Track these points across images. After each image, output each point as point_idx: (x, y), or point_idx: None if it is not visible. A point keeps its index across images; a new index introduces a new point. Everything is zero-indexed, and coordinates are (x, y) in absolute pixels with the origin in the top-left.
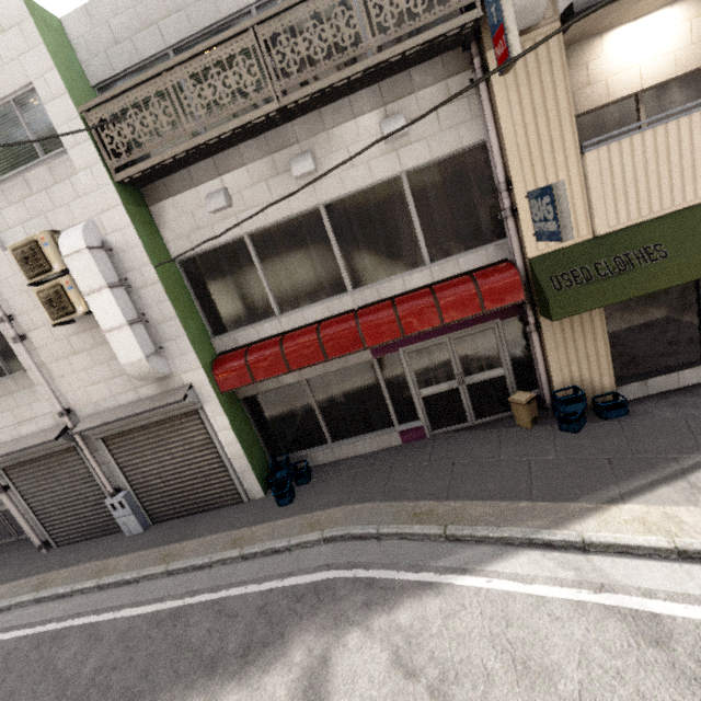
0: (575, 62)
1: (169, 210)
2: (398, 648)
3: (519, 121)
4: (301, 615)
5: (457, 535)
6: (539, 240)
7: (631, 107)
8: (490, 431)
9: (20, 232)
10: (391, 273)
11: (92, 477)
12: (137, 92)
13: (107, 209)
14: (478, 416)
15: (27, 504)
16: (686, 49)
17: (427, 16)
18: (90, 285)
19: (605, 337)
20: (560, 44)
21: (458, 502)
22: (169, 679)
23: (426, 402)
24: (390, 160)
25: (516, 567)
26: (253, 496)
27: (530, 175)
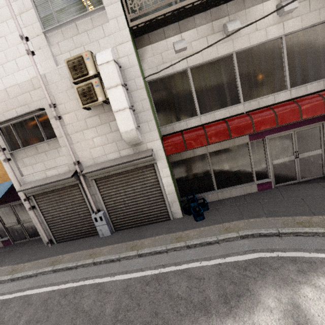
0: None
1: (148, 52)
2: None
3: None
4: (254, 278)
5: None
6: None
7: None
8: (313, 184)
9: (67, 56)
10: (266, 93)
11: (84, 202)
12: None
13: (122, 43)
14: (302, 177)
15: (44, 217)
16: None
17: None
18: (111, 83)
19: None
20: None
21: (324, 216)
22: (175, 317)
23: (274, 168)
24: (278, 27)
25: None
26: (176, 216)
27: None
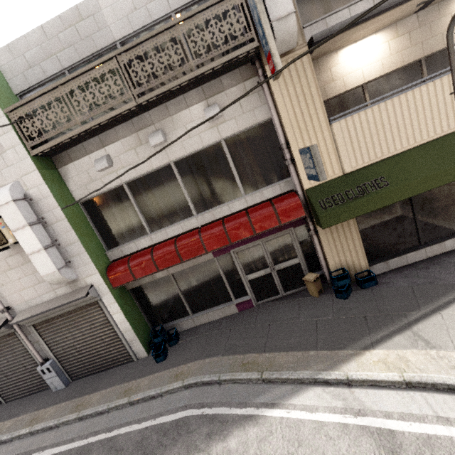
0: (323, 68)
1: (71, 170)
2: None
3: (290, 106)
4: (166, 446)
5: (269, 378)
6: (309, 179)
7: (360, 93)
8: (293, 300)
9: None
10: (221, 202)
11: (27, 352)
12: (42, 99)
13: (27, 173)
14: (285, 290)
15: None
16: (388, 58)
17: (225, 47)
18: (16, 224)
19: (358, 236)
20: (309, 60)
21: (271, 353)
22: None
23: (251, 283)
24: (213, 132)
25: (306, 400)
26: (140, 356)
27: (300, 139)
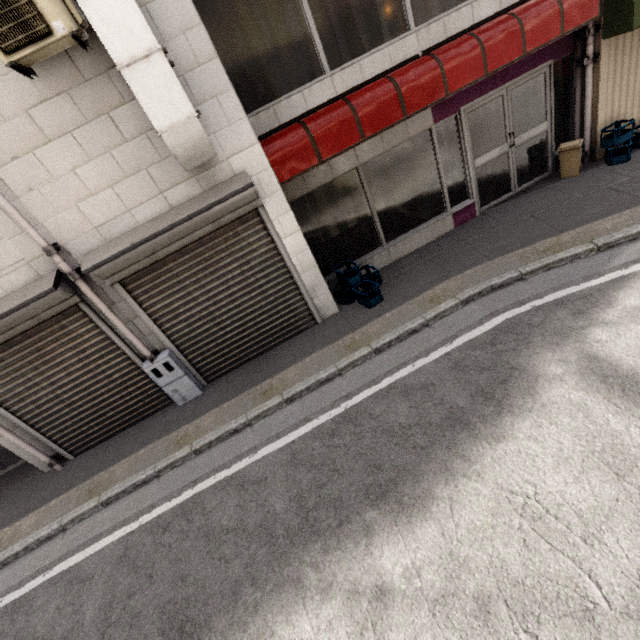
0: None
1: None
2: None
3: None
4: (513, 349)
5: (610, 242)
6: None
7: None
8: (538, 190)
9: None
10: (455, 1)
11: (112, 344)
12: None
13: None
14: (519, 184)
15: (12, 413)
16: None
17: None
18: None
19: None
20: None
21: (576, 229)
22: (415, 455)
23: (478, 175)
24: None
25: None
26: (326, 314)
27: None
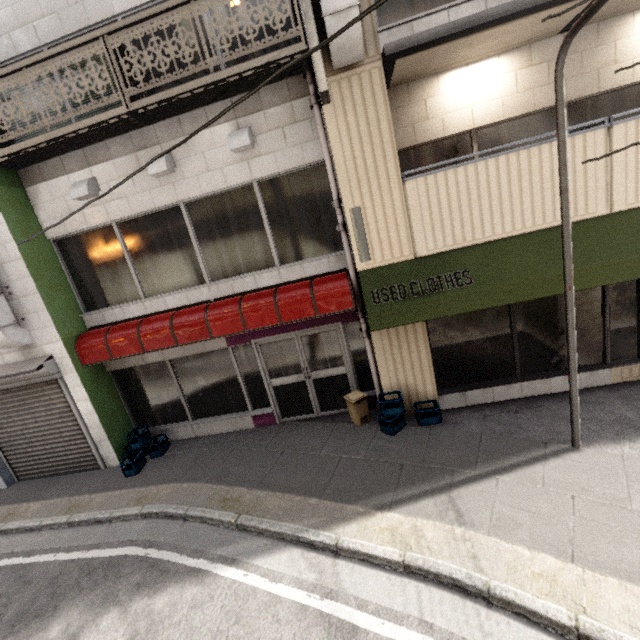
0: (415, 98)
1: (43, 193)
2: (137, 634)
3: (348, 146)
4: (82, 589)
5: (244, 524)
6: None
7: (466, 143)
8: (328, 424)
9: None
10: (246, 270)
11: None
12: None
13: None
14: (323, 409)
15: None
16: (512, 96)
17: (258, 44)
18: None
19: (427, 349)
20: (382, 81)
21: (264, 491)
22: None
23: (277, 391)
24: (242, 168)
25: (275, 564)
26: (110, 464)
27: (358, 196)
